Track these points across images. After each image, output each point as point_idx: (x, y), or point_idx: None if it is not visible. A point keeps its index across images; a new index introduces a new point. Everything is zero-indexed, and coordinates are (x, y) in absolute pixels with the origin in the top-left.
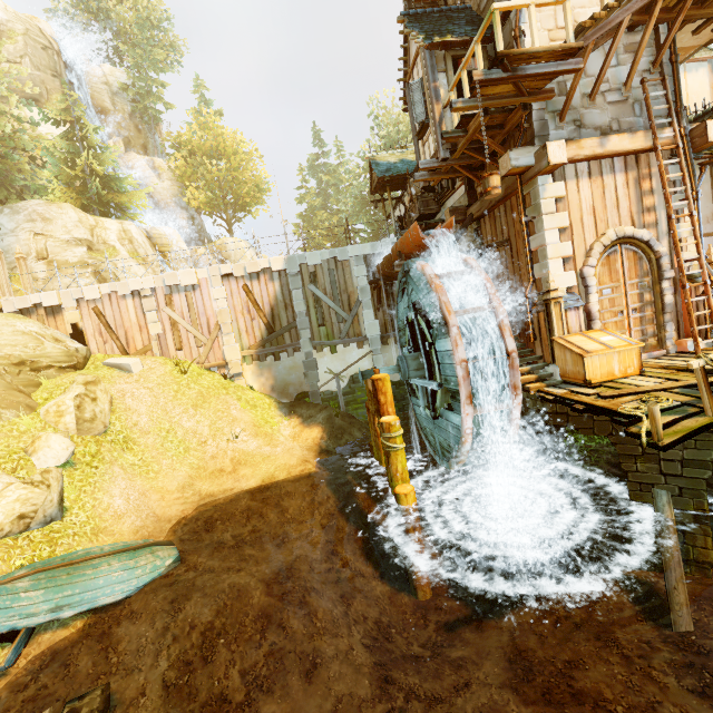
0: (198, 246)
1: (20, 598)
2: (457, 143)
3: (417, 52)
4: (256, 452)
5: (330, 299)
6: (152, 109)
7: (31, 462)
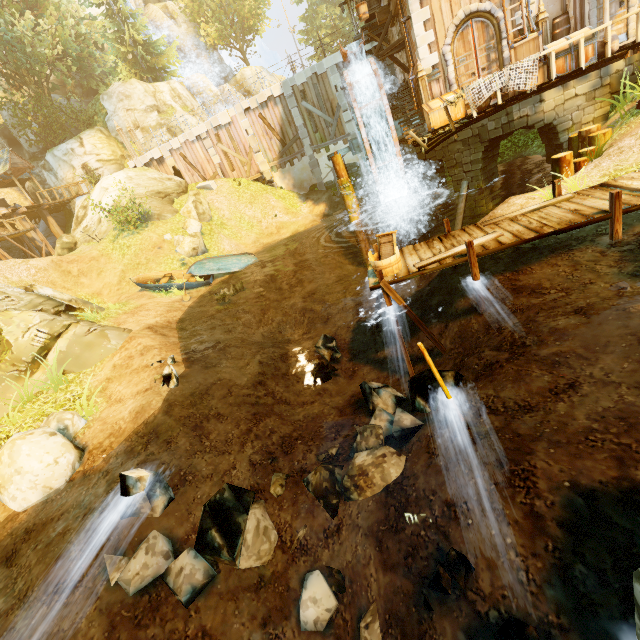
0: (224, 85)
1: (206, 265)
2: None
3: None
4: (288, 222)
5: (318, 109)
6: None
7: (187, 233)
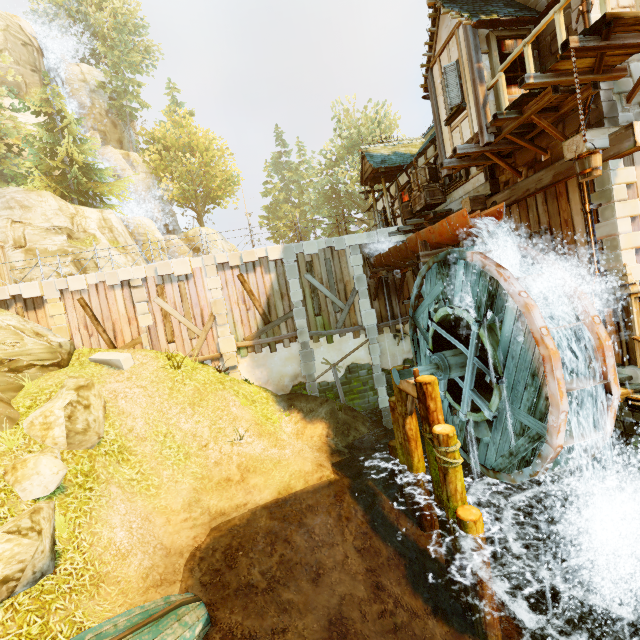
0: (172, 235)
1: None
2: (501, 126)
3: (451, 34)
4: (264, 456)
5: (326, 288)
6: (128, 107)
7: (14, 494)
